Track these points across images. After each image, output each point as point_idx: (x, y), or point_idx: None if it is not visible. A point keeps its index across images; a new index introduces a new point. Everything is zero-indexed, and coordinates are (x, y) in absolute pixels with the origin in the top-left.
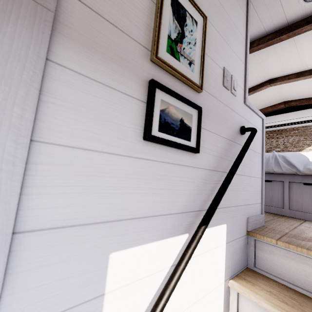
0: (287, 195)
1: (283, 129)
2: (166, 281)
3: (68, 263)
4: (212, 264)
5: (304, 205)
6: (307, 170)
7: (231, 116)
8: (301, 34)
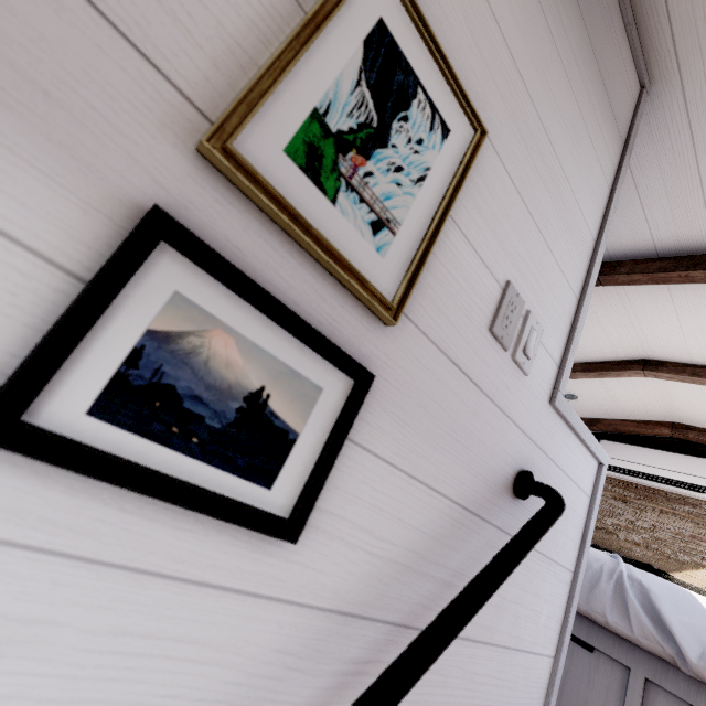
0: None
1: (659, 490)
2: None
3: None
4: None
5: None
6: None
7: (493, 429)
8: None
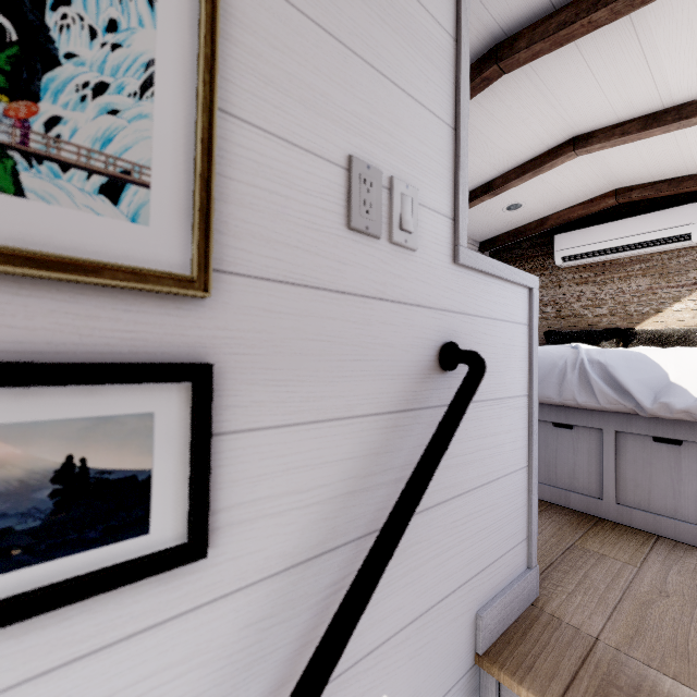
0: (613, 466)
1: (614, 260)
2: None
3: None
4: None
5: (654, 496)
6: (663, 409)
7: (395, 326)
8: (651, 4)
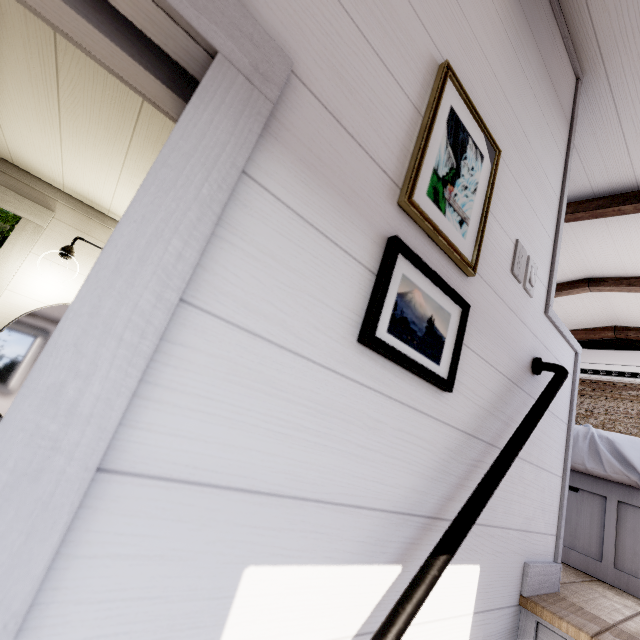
0: (613, 531)
1: (608, 382)
2: None
3: (167, 566)
4: None
5: None
6: None
7: (518, 332)
8: None
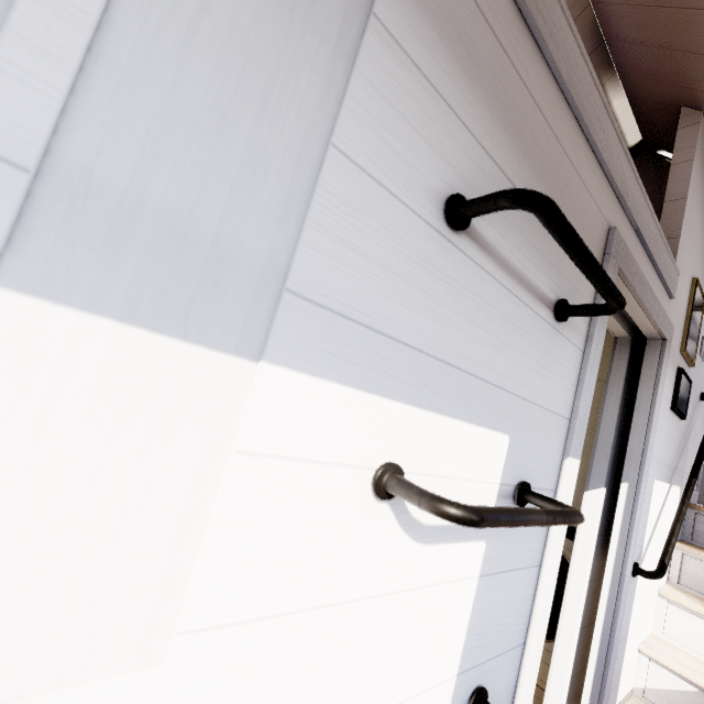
0: None
1: None
2: (679, 506)
3: (649, 478)
4: (671, 518)
5: None
6: None
7: (698, 383)
8: None
